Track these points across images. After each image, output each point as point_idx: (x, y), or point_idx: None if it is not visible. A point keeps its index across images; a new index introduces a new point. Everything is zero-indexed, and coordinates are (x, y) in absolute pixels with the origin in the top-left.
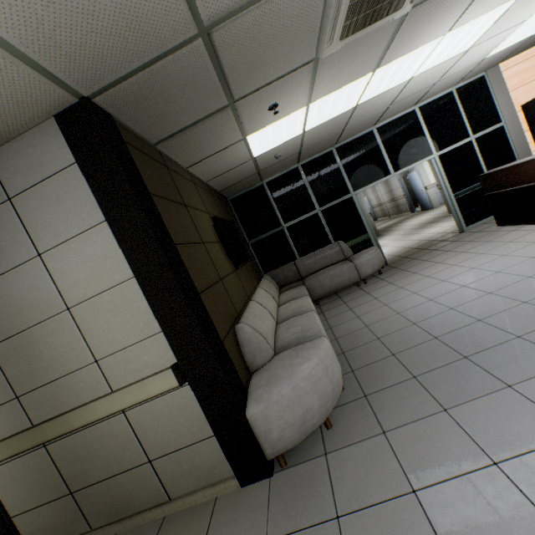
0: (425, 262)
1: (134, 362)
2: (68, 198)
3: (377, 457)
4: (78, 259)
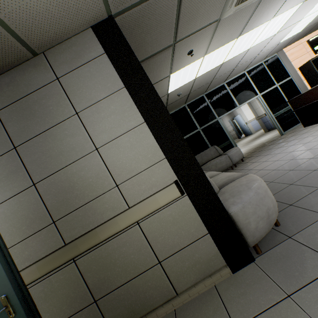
0: (270, 150)
1: (145, 183)
2: (98, 75)
3: None
4: (104, 114)
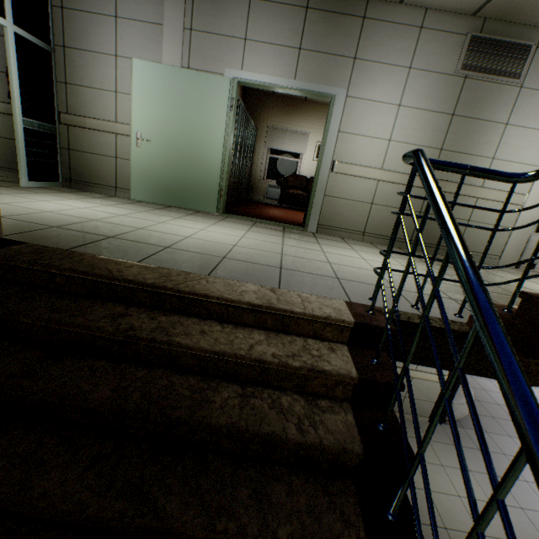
0: None
1: None
2: None
3: (486, 439)
4: None
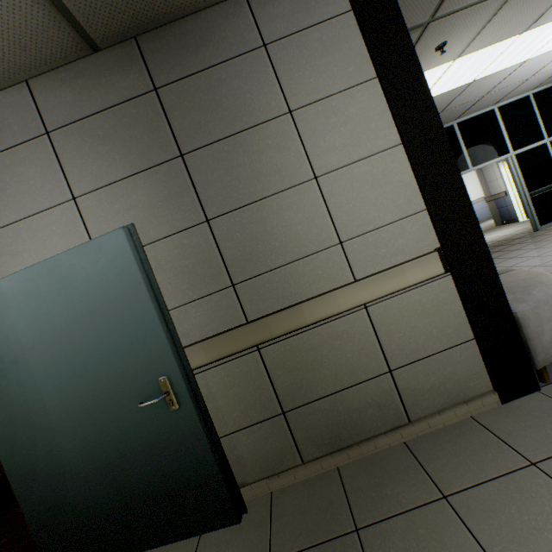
0: (516, 251)
1: (386, 246)
2: (334, 50)
3: None
4: (335, 120)
